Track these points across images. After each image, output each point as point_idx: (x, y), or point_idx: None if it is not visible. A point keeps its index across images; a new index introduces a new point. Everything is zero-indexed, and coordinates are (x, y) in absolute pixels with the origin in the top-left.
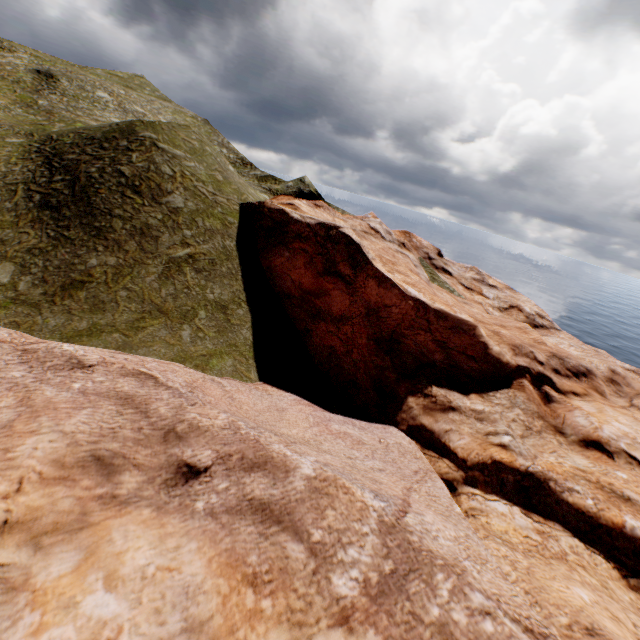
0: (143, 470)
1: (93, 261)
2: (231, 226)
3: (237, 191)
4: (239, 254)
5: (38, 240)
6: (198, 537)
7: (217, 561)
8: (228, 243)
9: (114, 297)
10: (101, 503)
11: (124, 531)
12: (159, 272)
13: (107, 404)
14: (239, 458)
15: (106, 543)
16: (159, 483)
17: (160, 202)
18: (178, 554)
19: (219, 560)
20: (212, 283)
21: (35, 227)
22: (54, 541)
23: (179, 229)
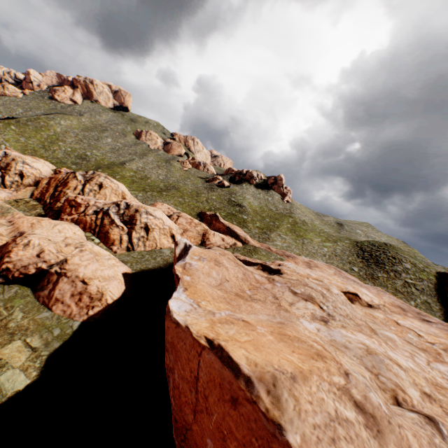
0: (412, 314)
1: (379, 274)
2: (431, 278)
3: (434, 267)
4: (435, 289)
5: (362, 266)
6: (434, 328)
7: (442, 332)
8: (430, 283)
9: (386, 285)
10: (402, 314)
11: (411, 319)
12: (400, 283)
13: (397, 301)
14: (446, 325)
15: (407, 318)
16: (418, 318)
17: (401, 263)
18: (428, 328)
19: (442, 333)
20: (422, 294)
21: (360, 262)
22: (394, 313)
23: (408, 273)
